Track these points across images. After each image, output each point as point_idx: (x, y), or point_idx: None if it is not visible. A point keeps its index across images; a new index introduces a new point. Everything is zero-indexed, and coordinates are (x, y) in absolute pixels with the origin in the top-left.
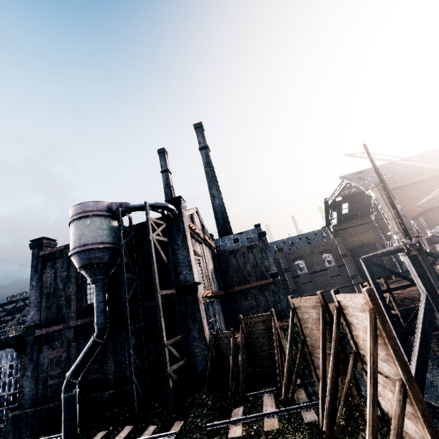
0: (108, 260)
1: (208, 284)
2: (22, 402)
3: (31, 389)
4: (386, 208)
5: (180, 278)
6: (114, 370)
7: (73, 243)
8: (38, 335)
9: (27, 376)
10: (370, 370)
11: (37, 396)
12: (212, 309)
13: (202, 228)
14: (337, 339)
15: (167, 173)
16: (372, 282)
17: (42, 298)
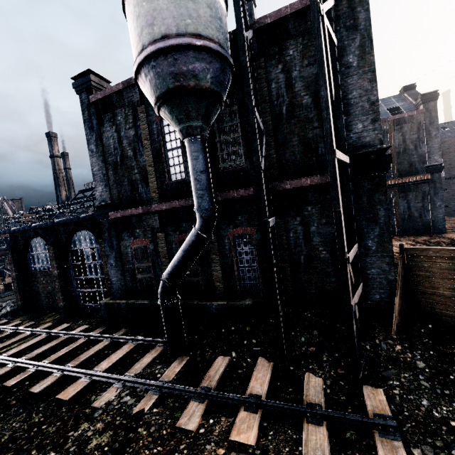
0: (211, 85)
1: None
2: (112, 291)
3: (119, 280)
4: None
5: (346, 138)
6: (221, 277)
7: (138, 40)
8: (112, 219)
9: (110, 265)
10: None
11: (126, 288)
12: None
13: None
14: None
15: (250, 3)
16: None
17: (107, 170)
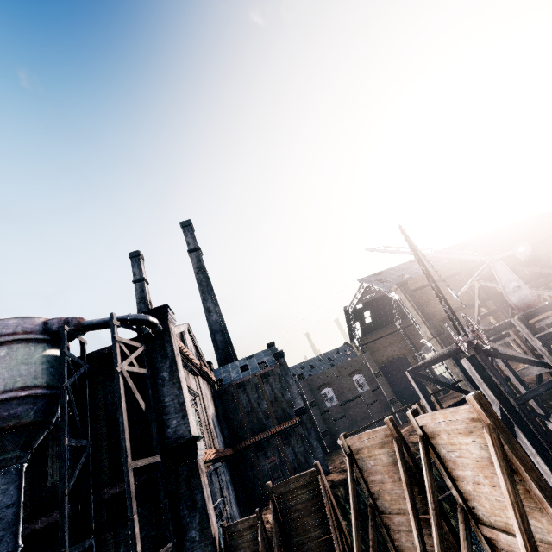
0: (35, 418)
1: (210, 439)
2: None
3: None
4: (414, 311)
5: (166, 433)
6: None
7: None
8: None
9: None
10: (521, 533)
11: None
12: (218, 482)
13: (196, 353)
14: (435, 491)
15: (143, 282)
16: (426, 401)
17: None
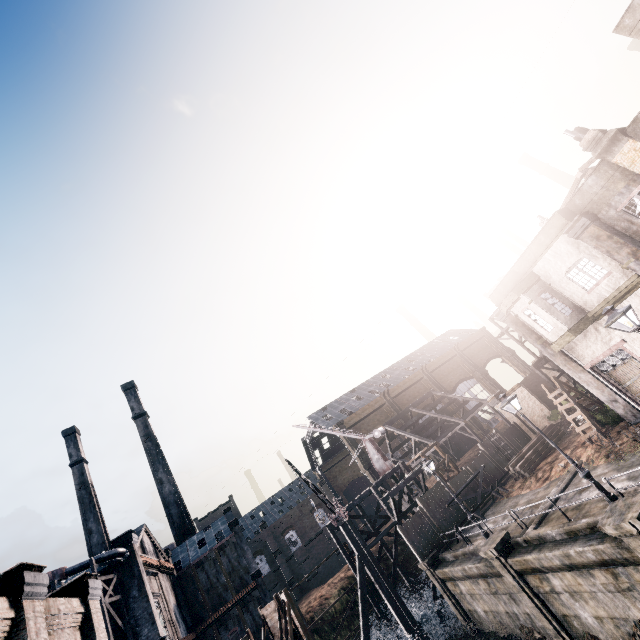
0: None
1: (174, 631)
2: None
3: None
4: (351, 448)
5: None
6: None
7: None
8: None
9: None
10: None
11: None
12: None
13: (154, 549)
14: (287, 632)
15: (82, 464)
16: (340, 547)
17: None
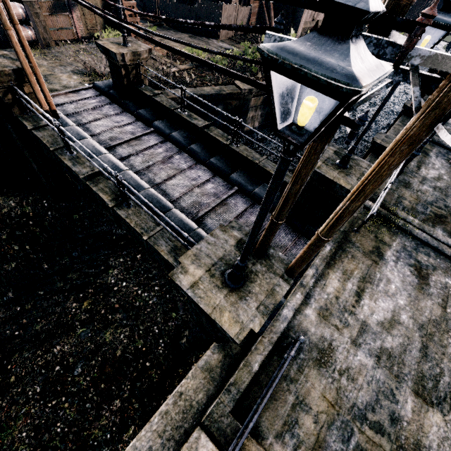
0: None
1: None
2: None
3: None
4: None
5: None
6: None
7: None
8: None
9: None
10: None
11: None
12: None
13: None
14: None
15: None
16: None
17: None
